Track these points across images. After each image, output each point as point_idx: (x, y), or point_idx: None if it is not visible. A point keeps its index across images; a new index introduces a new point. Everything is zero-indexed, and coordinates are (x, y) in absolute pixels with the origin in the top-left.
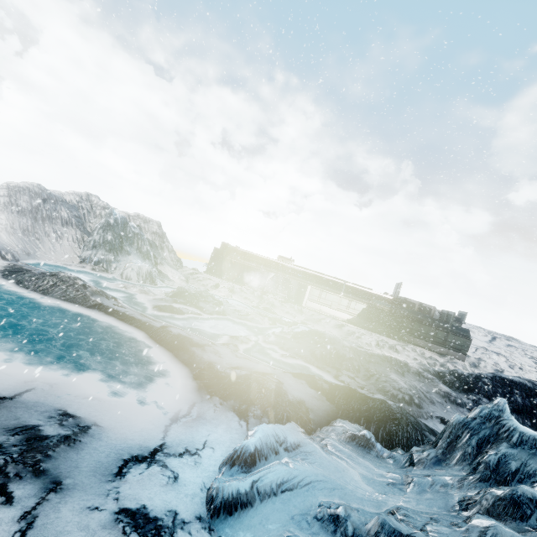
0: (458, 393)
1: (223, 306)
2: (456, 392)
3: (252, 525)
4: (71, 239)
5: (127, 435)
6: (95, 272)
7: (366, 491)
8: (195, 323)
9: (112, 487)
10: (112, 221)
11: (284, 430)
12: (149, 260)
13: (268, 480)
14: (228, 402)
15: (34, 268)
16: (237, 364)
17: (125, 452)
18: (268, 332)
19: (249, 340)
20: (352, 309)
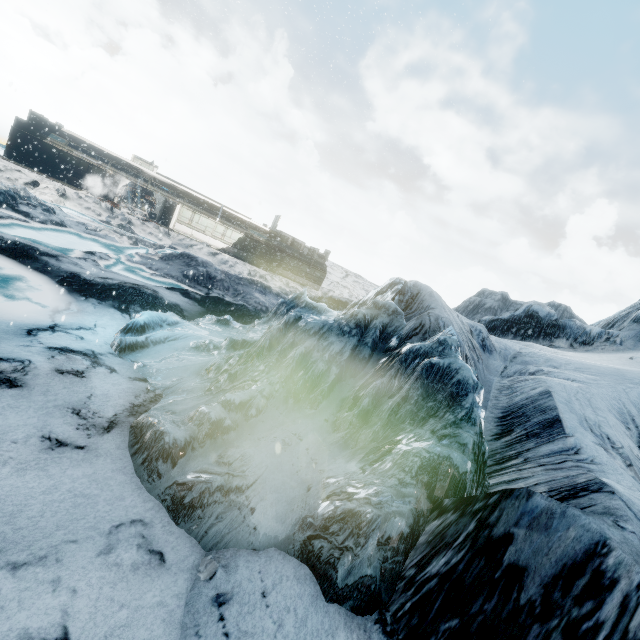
0: None
1: (57, 215)
2: None
3: (150, 355)
4: None
5: (14, 318)
6: None
7: (223, 337)
8: (24, 232)
9: (31, 340)
10: None
11: (165, 315)
12: None
13: (158, 336)
14: (107, 302)
15: None
16: (106, 276)
17: (23, 326)
18: (129, 253)
19: (110, 257)
20: (228, 237)
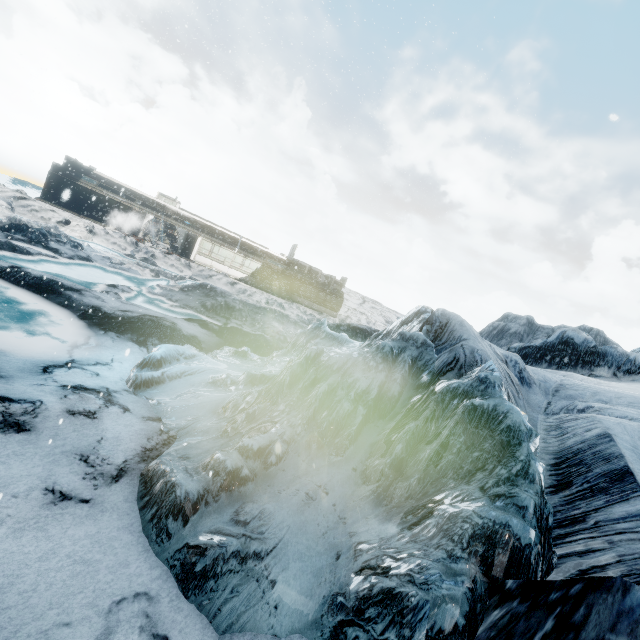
0: None
1: (85, 251)
2: None
3: (165, 391)
4: None
5: (32, 355)
6: None
7: (241, 370)
8: (52, 268)
9: (46, 377)
10: None
11: (183, 348)
12: None
13: (175, 371)
14: (125, 336)
15: None
16: (126, 309)
17: (40, 363)
18: (151, 285)
19: (131, 290)
20: (247, 267)
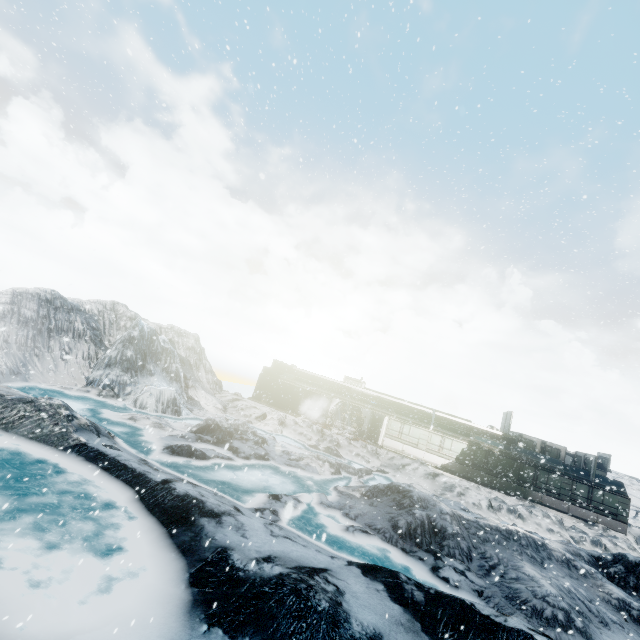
0: (639, 599)
1: (268, 446)
2: (635, 597)
3: None
4: (81, 356)
5: None
6: (101, 398)
7: None
8: (222, 472)
9: None
10: (136, 333)
11: None
12: (178, 382)
13: None
14: None
15: (16, 392)
16: (270, 550)
17: None
18: (328, 486)
19: (298, 501)
20: (448, 449)
